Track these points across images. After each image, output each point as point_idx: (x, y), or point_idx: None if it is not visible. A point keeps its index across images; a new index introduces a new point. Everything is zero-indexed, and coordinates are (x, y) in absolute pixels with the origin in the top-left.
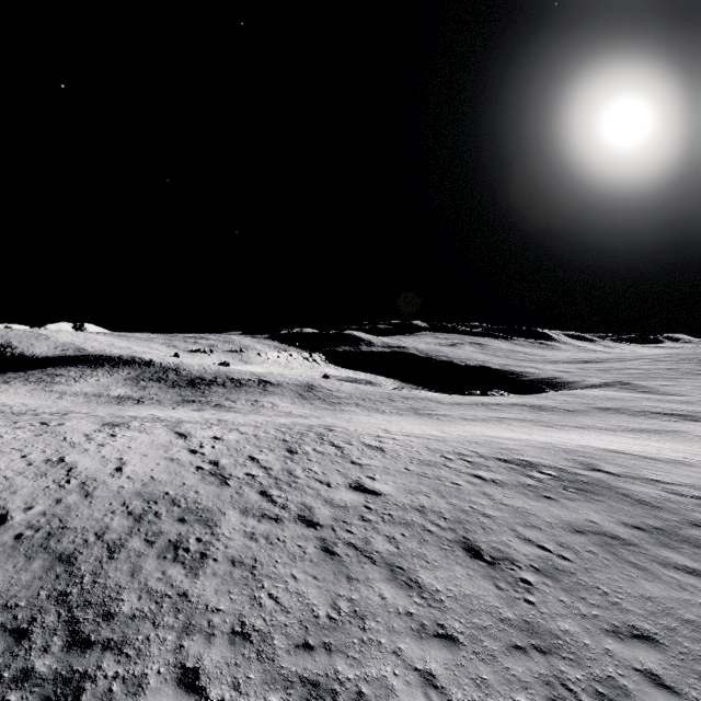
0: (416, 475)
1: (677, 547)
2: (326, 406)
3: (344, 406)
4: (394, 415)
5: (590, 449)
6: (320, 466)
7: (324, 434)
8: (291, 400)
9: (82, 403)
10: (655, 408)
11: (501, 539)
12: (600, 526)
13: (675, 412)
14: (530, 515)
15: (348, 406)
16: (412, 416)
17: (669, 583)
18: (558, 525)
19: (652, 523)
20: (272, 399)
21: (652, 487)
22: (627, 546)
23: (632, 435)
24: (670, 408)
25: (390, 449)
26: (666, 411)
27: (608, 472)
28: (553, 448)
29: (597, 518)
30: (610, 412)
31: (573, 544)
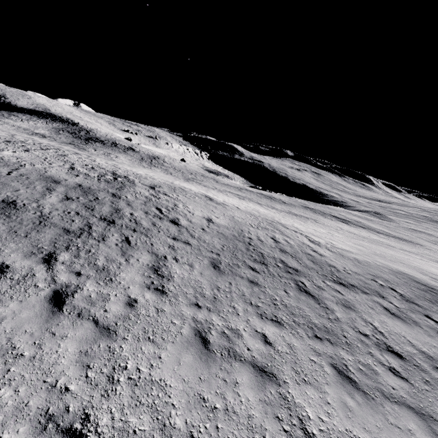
0: (41, 159)
1: (74, 189)
2: (145, 165)
3: (155, 168)
4: (170, 175)
5: (196, 193)
6: (4, 145)
7: (60, 150)
8: (131, 158)
9: (9, 129)
10: (340, 215)
11: (1, 167)
12: (64, 181)
13: (346, 219)
14: (44, 172)
15: (158, 168)
16: (178, 178)
17: (28, 186)
18: (45, 175)
19: (94, 188)
20: (121, 155)
21: (150, 192)
22: (52, 183)
23: (276, 211)
24: (350, 217)
25: (69, 157)
26: (342, 217)
27: (153, 188)
28: (174, 186)
29: (73, 181)
30: (307, 209)
31: (28, 176)
